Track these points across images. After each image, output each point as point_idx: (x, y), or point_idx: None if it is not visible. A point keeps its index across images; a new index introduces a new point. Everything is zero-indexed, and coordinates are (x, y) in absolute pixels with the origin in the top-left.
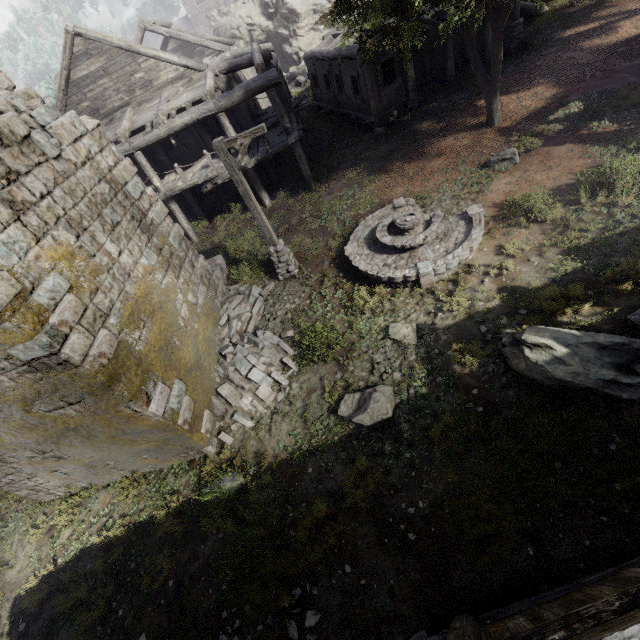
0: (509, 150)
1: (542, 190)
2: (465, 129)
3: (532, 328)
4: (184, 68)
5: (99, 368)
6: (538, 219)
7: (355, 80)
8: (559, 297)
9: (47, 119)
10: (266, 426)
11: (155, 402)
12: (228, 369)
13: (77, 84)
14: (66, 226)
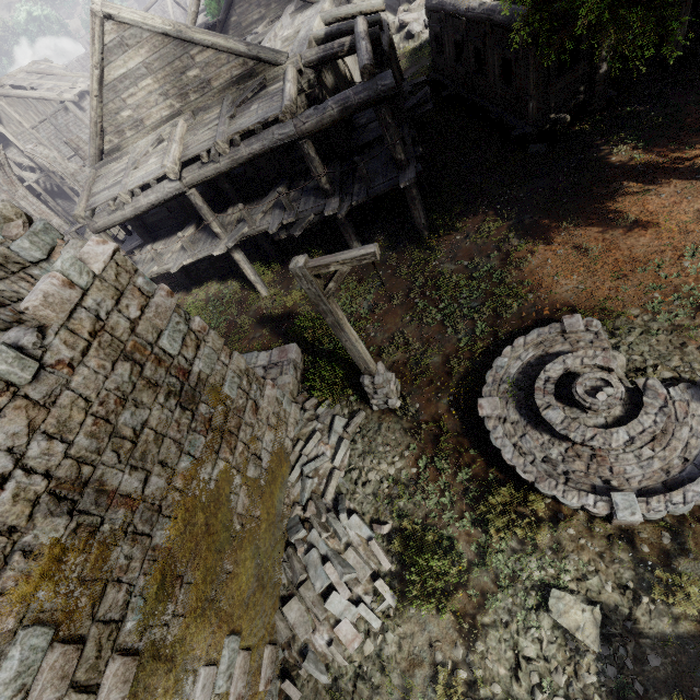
0: None
1: None
2: (698, 175)
3: None
4: (254, 61)
5: None
6: None
7: (508, 62)
8: None
9: (35, 254)
10: (346, 695)
11: None
12: (298, 578)
13: (113, 87)
14: (50, 506)
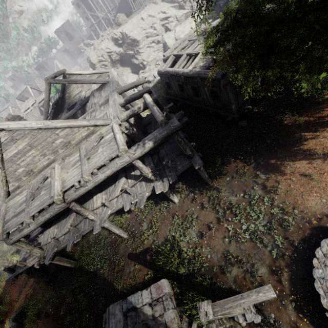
0: None
1: None
2: None
3: None
4: (93, 126)
5: None
6: None
7: (213, 91)
8: None
9: None
10: None
11: None
12: None
13: (10, 160)
14: None
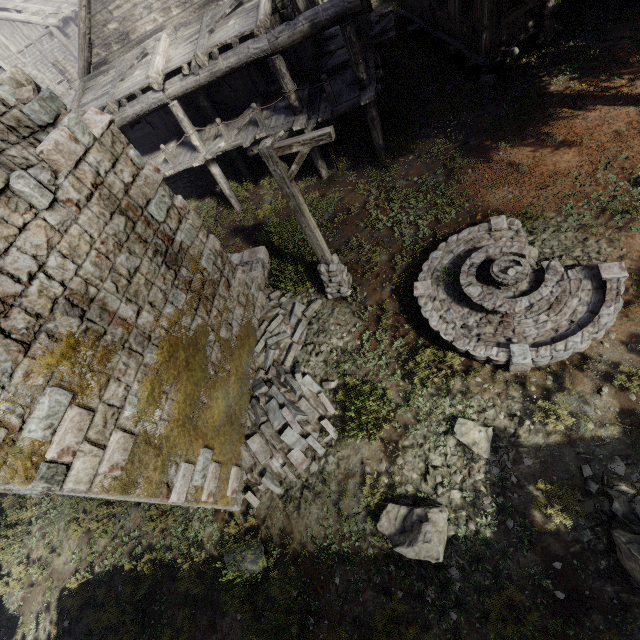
0: None
1: None
2: (620, 101)
3: None
4: None
5: (111, 483)
6: None
7: None
8: None
9: (43, 118)
10: (295, 500)
11: (176, 491)
12: (260, 419)
13: None
14: (66, 308)
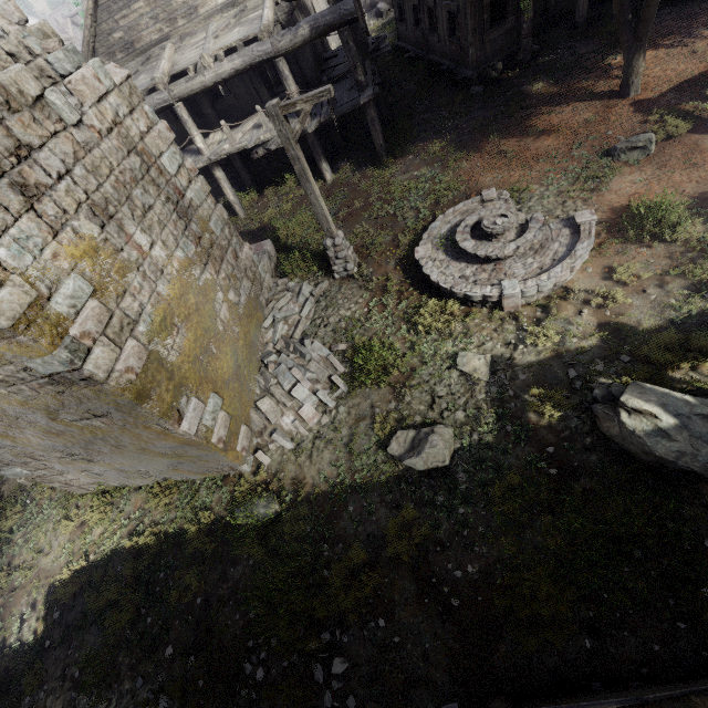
0: (644, 136)
1: (679, 196)
2: (589, 98)
3: (635, 386)
4: None
5: (126, 385)
6: (666, 237)
7: (453, 16)
8: (676, 346)
9: (67, 67)
10: (307, 451)
11: (187, 420)
12: (270, 381)
13: (107, 7)
14: (88, 214)
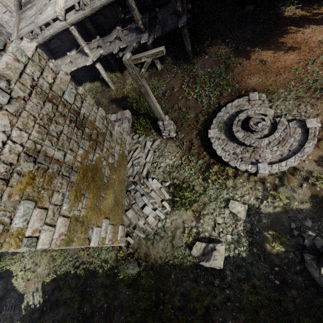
0: None
1: None
2: None
3: None
4: None
5: (60, 242)
6: None
7: None
8: None
9: None
10: (151, 240)
11: (93, 241)
12: (132, 202)
13: None
14: (25, 158)
